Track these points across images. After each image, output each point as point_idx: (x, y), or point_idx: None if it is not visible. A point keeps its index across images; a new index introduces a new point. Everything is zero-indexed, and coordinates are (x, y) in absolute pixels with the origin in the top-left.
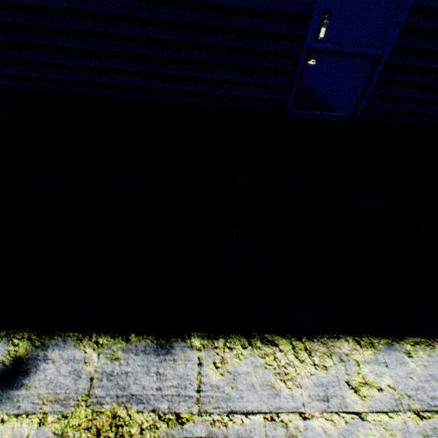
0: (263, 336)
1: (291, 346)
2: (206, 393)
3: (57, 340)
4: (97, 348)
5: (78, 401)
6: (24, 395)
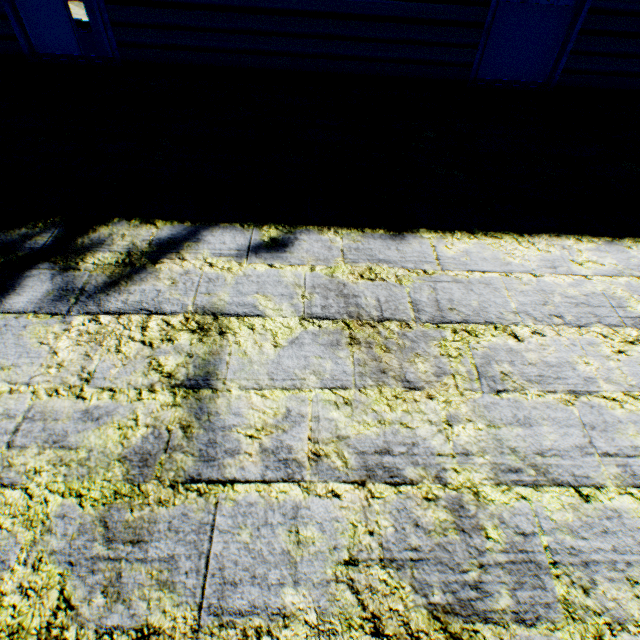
0: (486, 234)
1: (514, 240)
2: (444, 261)
3: (300, 230)
4: (338, 236)
5: (336, 261)
6: (290, 257)
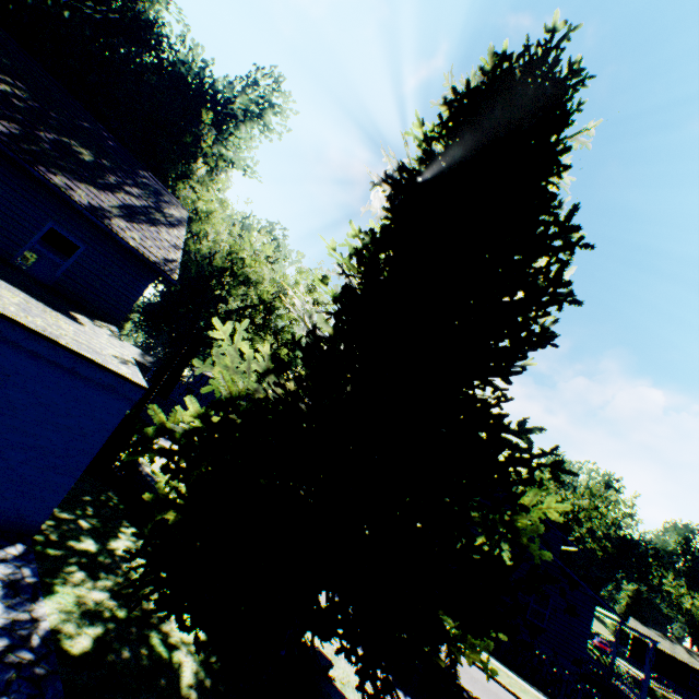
0: None
1: None
2: None
3: None
4: None
5: None
6: None
